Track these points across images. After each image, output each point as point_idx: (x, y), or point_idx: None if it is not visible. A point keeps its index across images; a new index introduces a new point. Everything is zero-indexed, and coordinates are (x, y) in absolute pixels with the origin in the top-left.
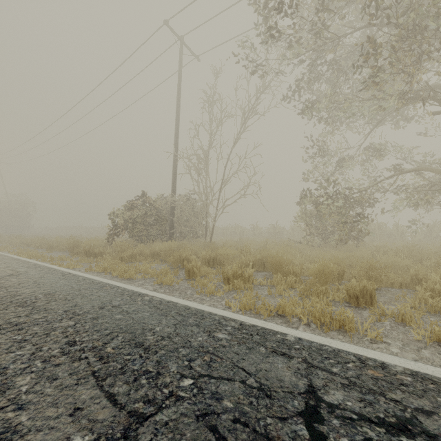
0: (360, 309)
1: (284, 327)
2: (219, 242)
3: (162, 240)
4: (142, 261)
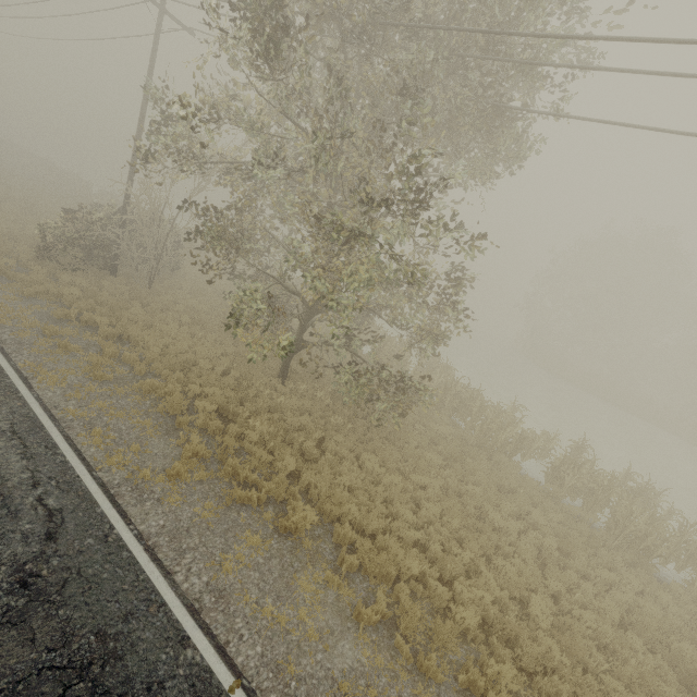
0: (92, 381)
1: (17, 378)
2: (181, 284)
3: (104, 268)
4: (43, 300)
